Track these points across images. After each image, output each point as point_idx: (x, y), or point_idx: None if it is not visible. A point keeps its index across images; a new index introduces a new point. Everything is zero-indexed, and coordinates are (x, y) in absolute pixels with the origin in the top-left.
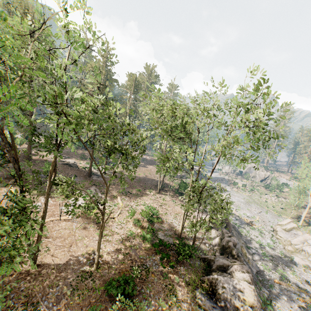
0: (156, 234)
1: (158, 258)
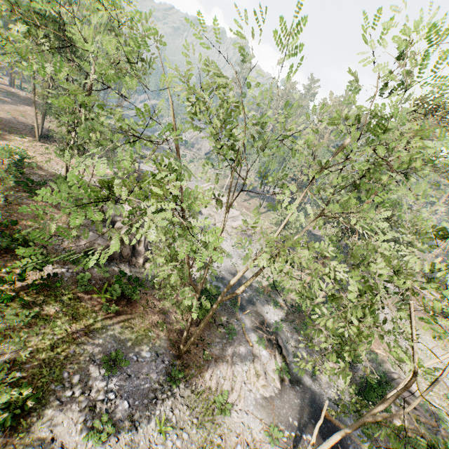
0: (27, 177)
1: (28, 195)
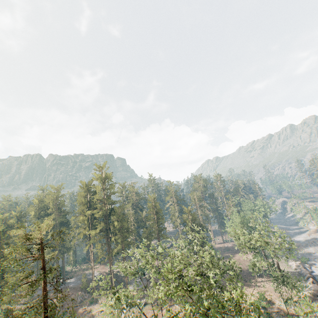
0: (272, 316)
1: None
